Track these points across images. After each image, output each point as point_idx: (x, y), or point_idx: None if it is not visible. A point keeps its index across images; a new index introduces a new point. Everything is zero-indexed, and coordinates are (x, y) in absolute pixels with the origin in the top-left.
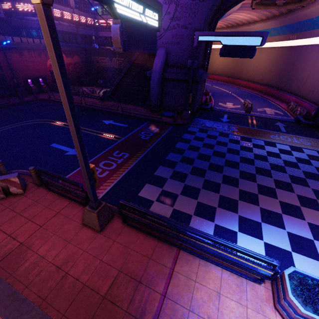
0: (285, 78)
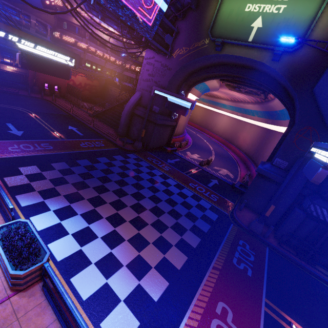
0: (258, 153)
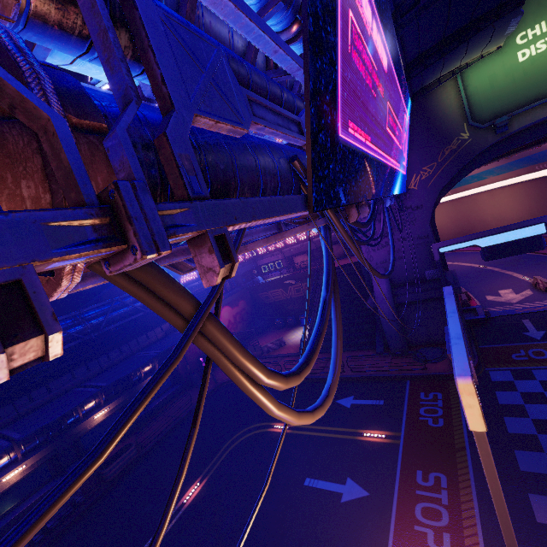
0: None
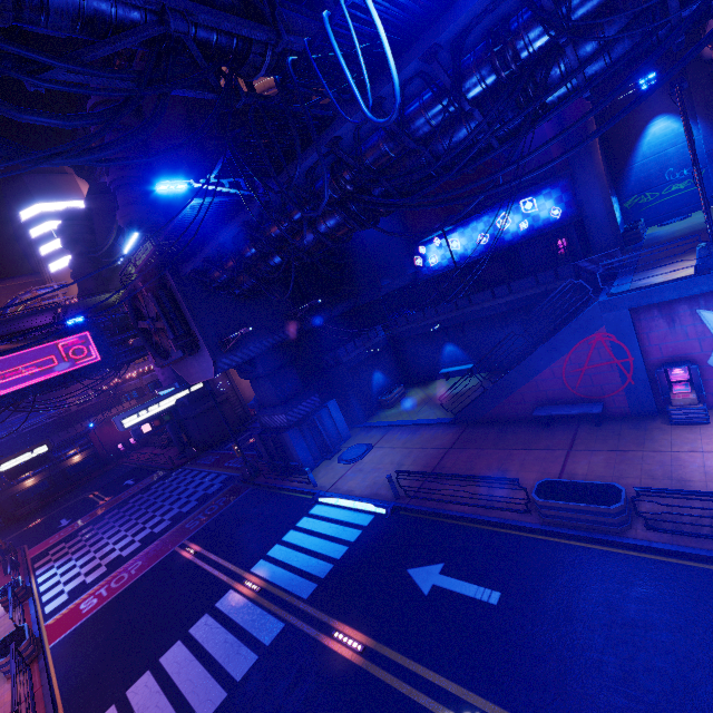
0: None
